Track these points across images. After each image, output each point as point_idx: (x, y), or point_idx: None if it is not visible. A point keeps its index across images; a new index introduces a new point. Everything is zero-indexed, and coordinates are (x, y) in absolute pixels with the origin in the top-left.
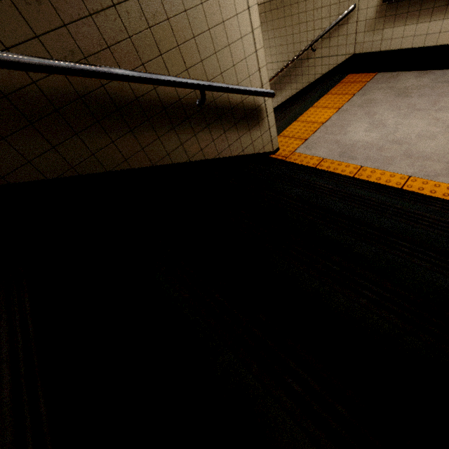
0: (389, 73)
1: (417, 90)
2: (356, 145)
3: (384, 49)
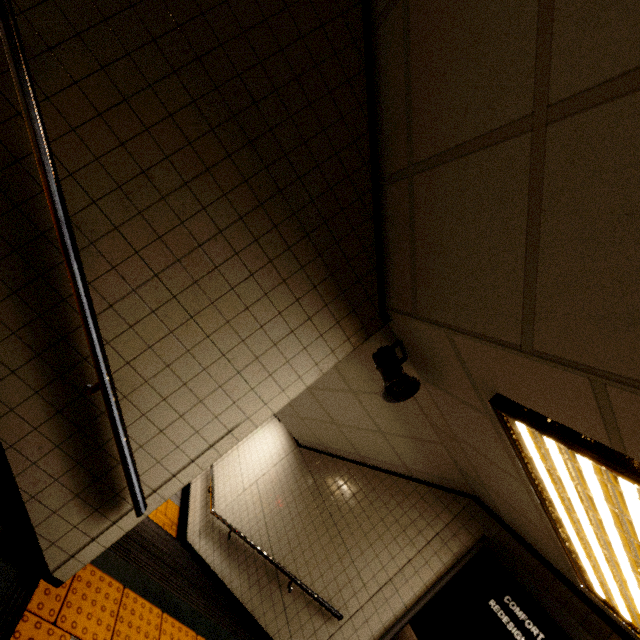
0: None
1: None
2: None
3: None
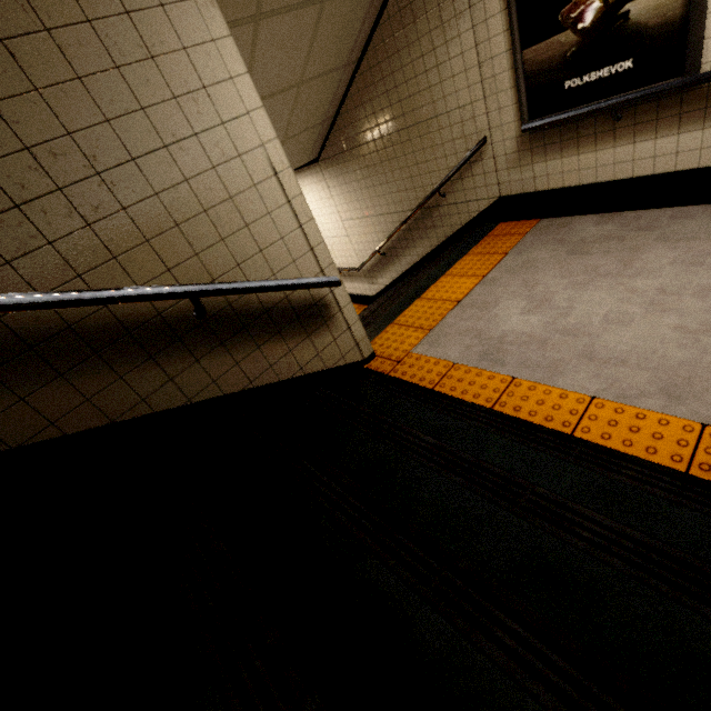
0: (557, 219)
1: (599, 243)
2: (505, 339)
3: (540, 189)
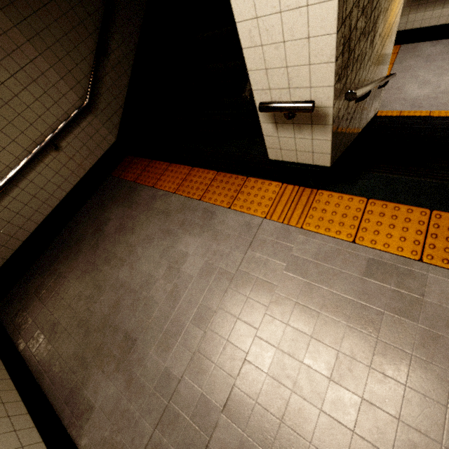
0: (409, 44)
1: (438, 56)
2: (418, 99)
3: (408, 28)
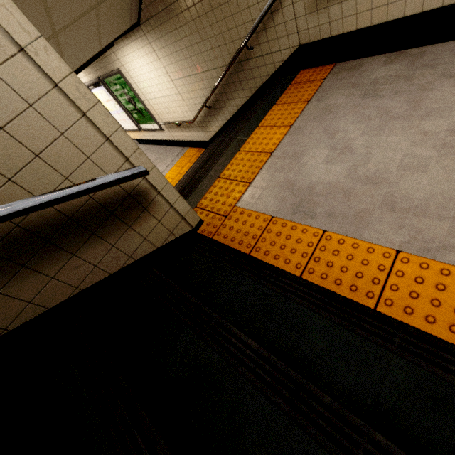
0: (349, 62)
1: (389, 84)
2: (314, 189)
3: (335, 33)
